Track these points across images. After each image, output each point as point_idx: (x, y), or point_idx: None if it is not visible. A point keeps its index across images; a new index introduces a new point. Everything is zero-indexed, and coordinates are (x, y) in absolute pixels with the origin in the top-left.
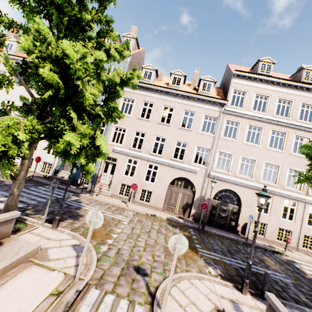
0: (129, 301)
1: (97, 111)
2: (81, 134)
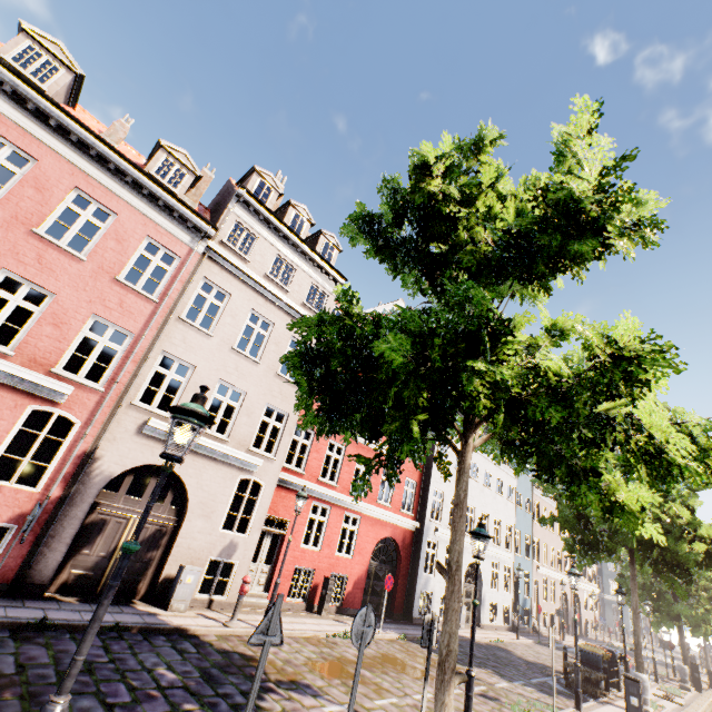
0: None
1: None
2: None
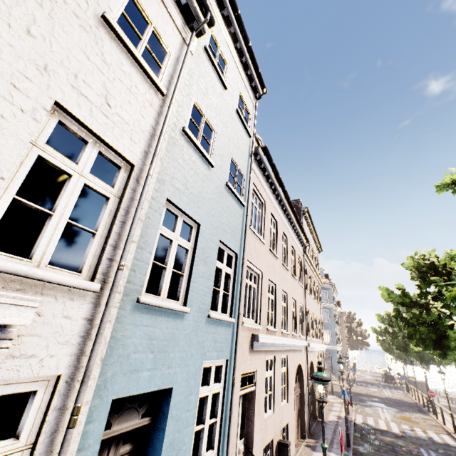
0: None
1: None
2: None
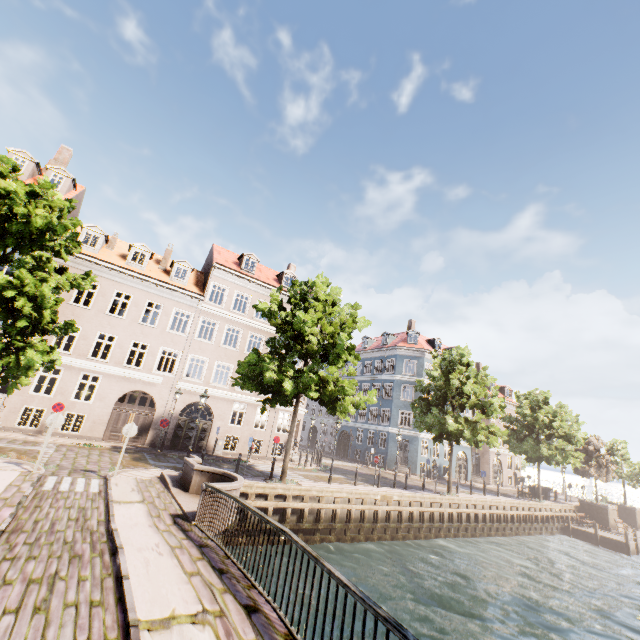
0: (86, 478)
1: (51, 326)
2: (42, 351)
